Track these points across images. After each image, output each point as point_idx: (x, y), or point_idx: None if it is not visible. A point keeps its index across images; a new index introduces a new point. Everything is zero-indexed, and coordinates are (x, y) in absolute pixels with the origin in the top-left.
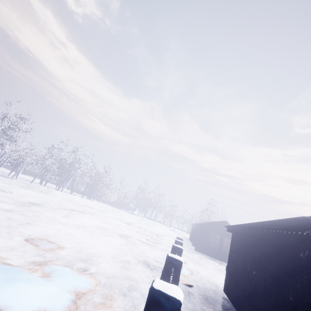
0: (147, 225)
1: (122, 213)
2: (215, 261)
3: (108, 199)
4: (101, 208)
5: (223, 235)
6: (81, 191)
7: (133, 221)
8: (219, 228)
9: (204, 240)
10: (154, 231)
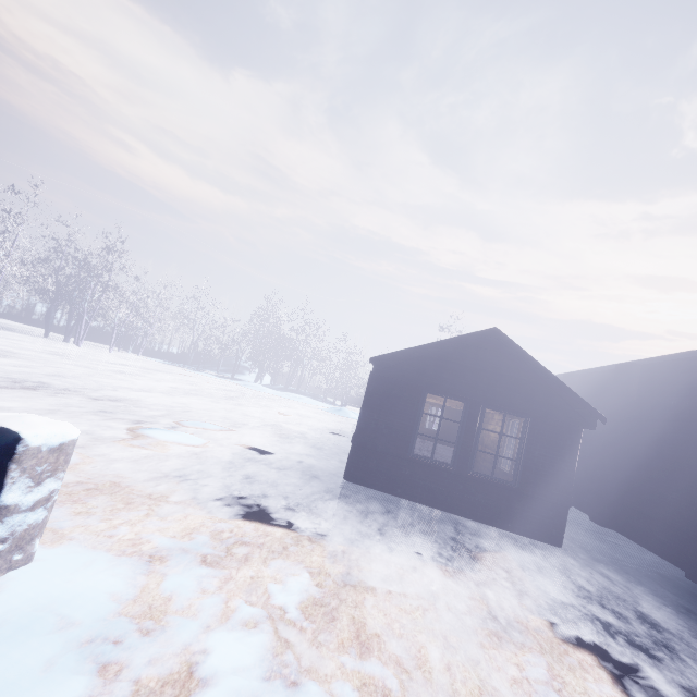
0: (230, 399)
1: (165, 373)
2: (427, 533)
3: (179, 352)
4: (47, 354)
5: (482, 403)
6: (91, 332)
7: (154, 387)
8: (463, 367)
9: (386, 432)
10: (209, 414)
